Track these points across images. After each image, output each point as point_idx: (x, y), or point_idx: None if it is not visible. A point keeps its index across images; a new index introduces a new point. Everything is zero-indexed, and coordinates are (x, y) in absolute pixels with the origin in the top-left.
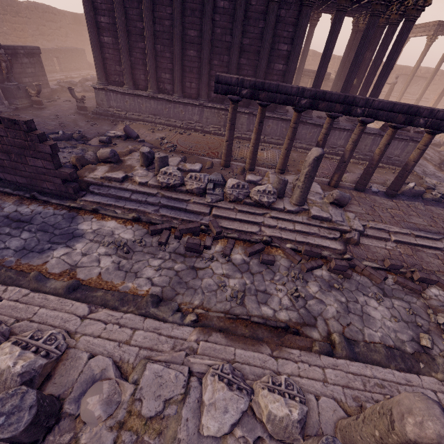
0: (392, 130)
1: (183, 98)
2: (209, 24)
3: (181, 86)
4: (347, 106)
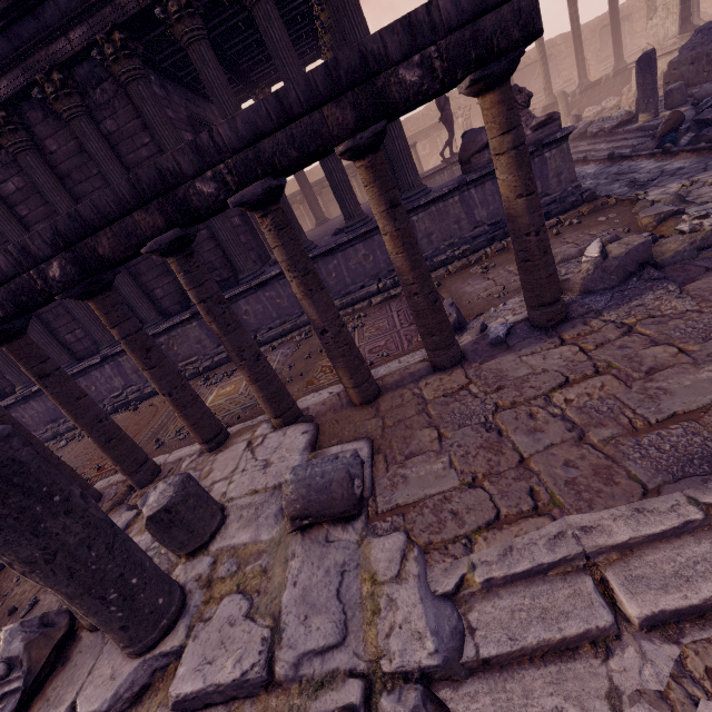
0: (362, 165)
1: (77, 364)
2: (12, 230)
3: (59, 348)
4: (163, 200)
